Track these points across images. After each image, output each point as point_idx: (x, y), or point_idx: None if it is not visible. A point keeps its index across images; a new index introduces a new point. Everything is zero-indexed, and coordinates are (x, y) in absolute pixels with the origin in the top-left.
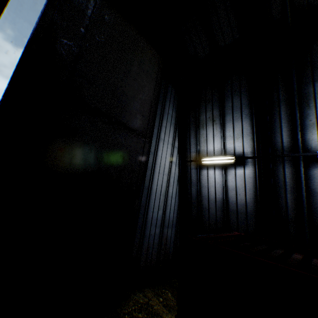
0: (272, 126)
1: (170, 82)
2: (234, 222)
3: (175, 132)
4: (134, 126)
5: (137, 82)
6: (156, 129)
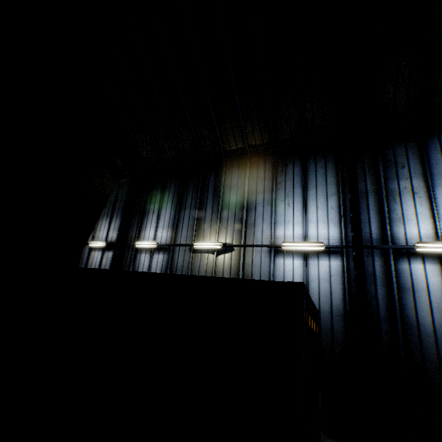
0: (131, 226)
1: None
2: None
3: None
4: None
5: None
6: None
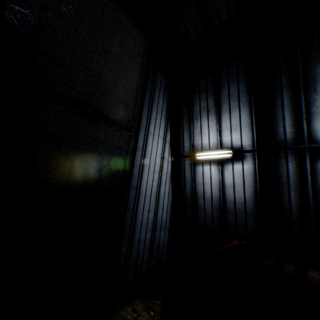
0: (274, 115)
1: (160, 69)
2: (232, 222)
3: (167, 125)
4: (116, 117)
5: (118, 65)
6: (144, 121)
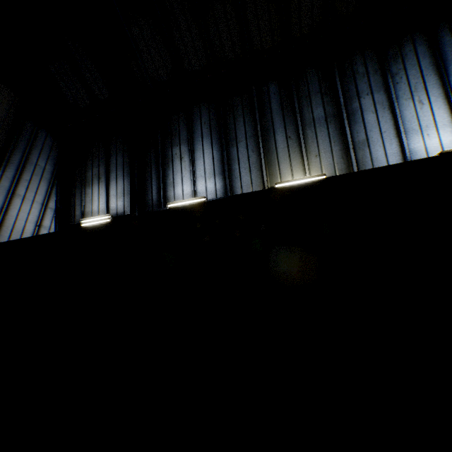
0: (146, 185)
1: (45, 128)
2: None
3: (51, 189)
4: None
5: None
6: (9, 181)
